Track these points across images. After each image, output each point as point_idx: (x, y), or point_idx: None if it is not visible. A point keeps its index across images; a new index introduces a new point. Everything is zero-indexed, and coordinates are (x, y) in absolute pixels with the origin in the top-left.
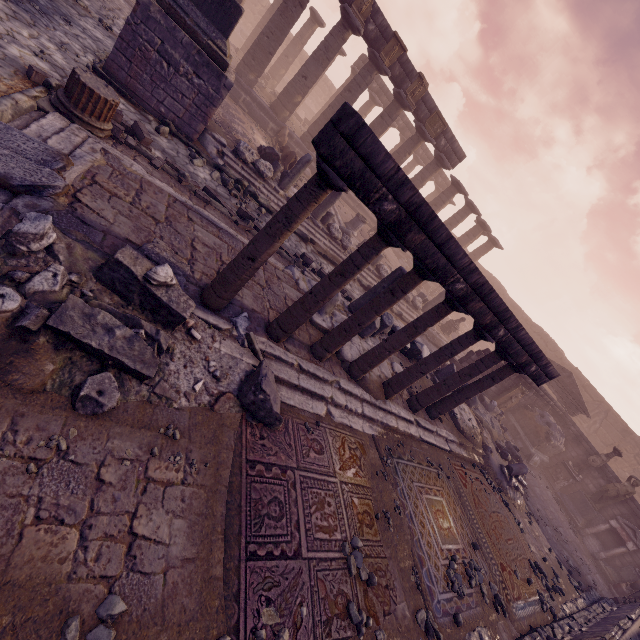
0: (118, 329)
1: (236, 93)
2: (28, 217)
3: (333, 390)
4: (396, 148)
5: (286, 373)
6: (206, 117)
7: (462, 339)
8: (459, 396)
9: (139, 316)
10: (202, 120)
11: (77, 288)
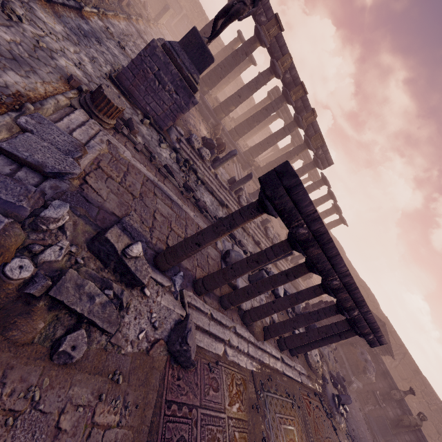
0: (97, 297)
1: None
2: (53, 204)
3: (230, 334)
4: (287, 146)
5: (201, 320)
6: (175, 118)
7: (326, 310)
8: (314, 343)
9: (111, 277)
10: (172, 119)
11: (73, 256)
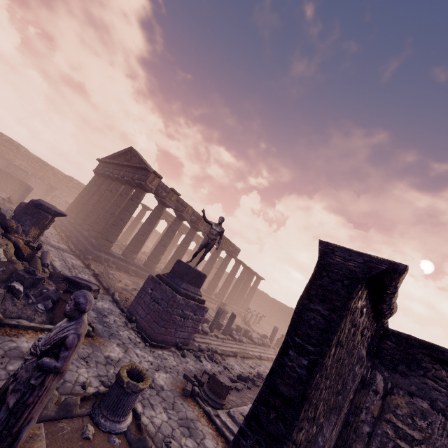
0: None
1: (127, 268)
2: None
3: None
4: None
5: None
6: (196, 329)
7: None
8: None
9: None
10: (194, 332)
11: None
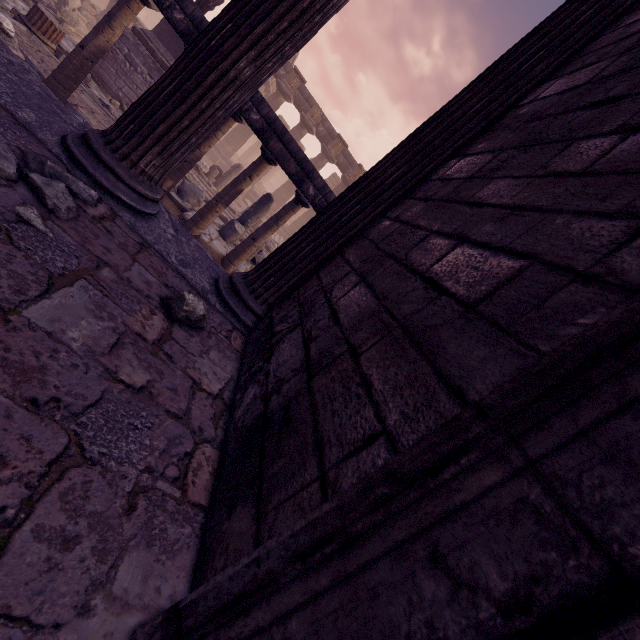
0: None
1: (215, 157)
2: None
3: None
4: None
5: None
6: None
7: (285, 205)
8: None
9: None
10: None
11: None
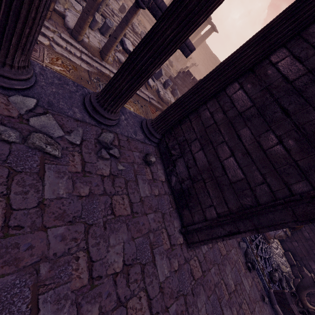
0: None
1: None
2: None
3: (55, 36)
4: None
5: None
6: None
7: (130, 8)
8: None
9: None
10: None
11: None
